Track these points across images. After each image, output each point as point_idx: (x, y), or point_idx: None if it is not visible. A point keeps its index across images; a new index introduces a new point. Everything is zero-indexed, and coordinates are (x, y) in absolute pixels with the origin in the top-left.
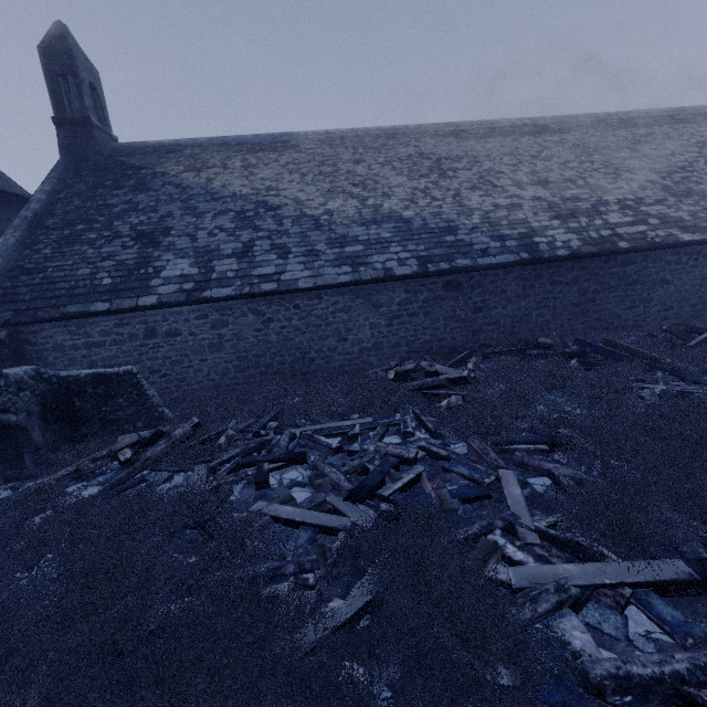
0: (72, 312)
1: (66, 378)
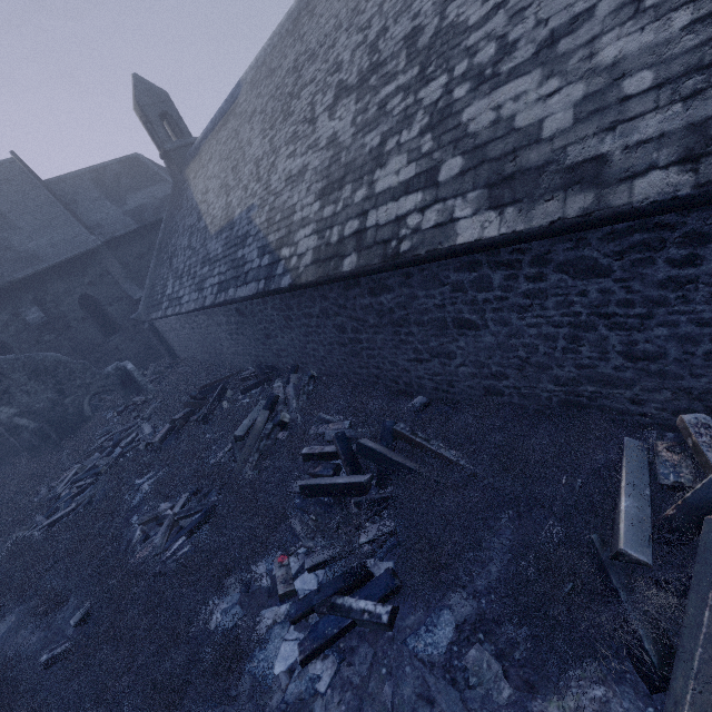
0: (151, 318)
1: (126, 368)
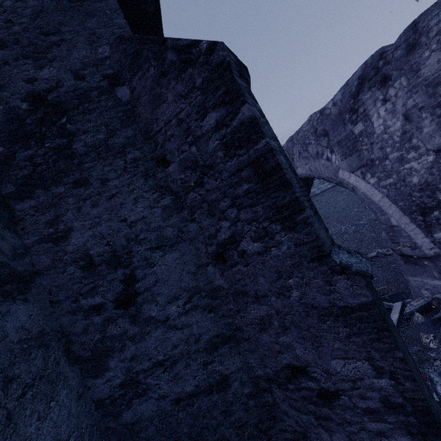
0: None
1: None
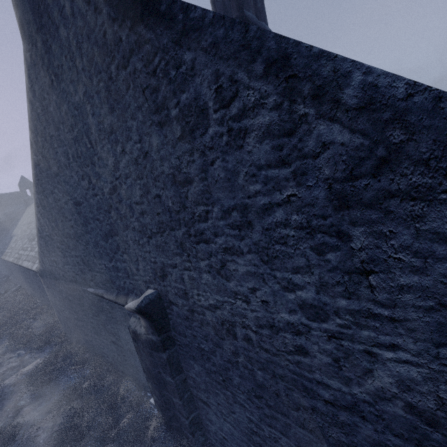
0: None
1: None
